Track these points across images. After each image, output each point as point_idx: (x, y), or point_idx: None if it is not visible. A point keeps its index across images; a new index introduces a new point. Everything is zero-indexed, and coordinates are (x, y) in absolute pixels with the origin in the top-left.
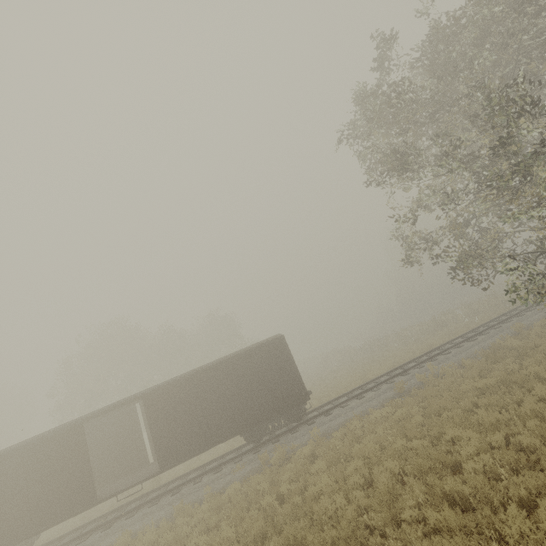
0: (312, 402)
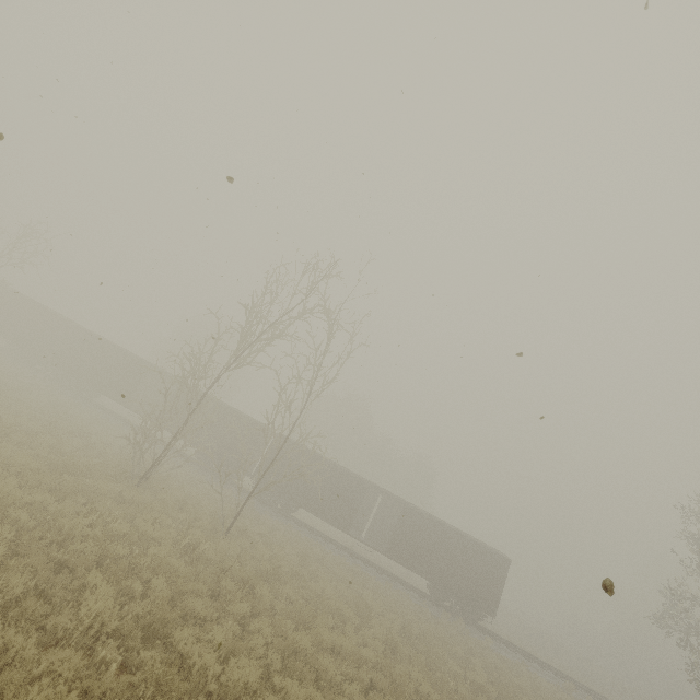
0: None
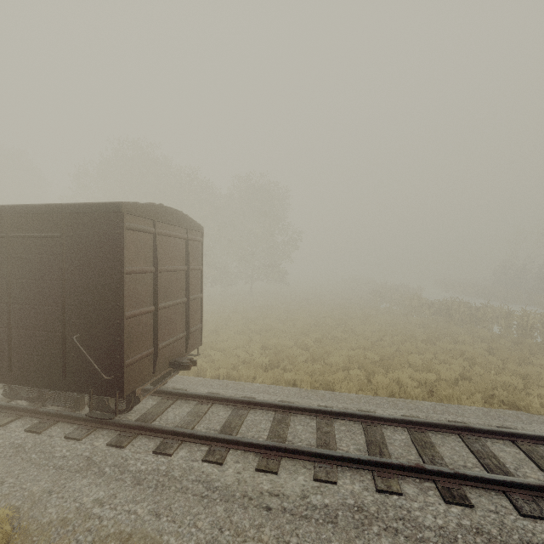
0: (256, 359)
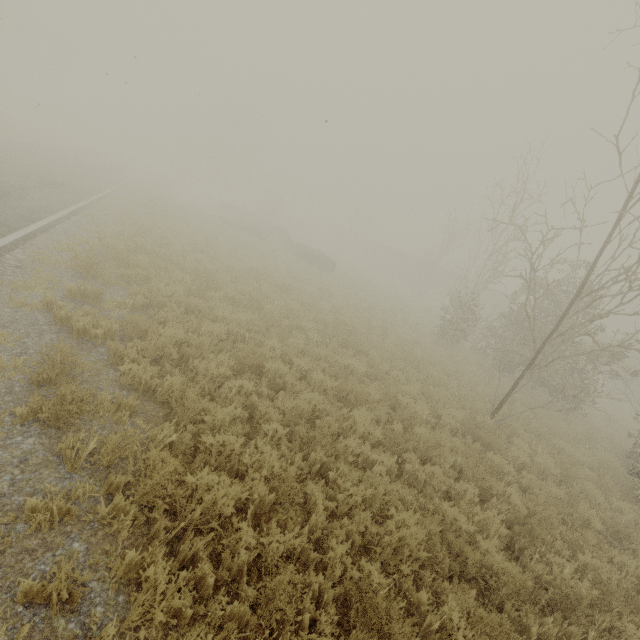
0: None
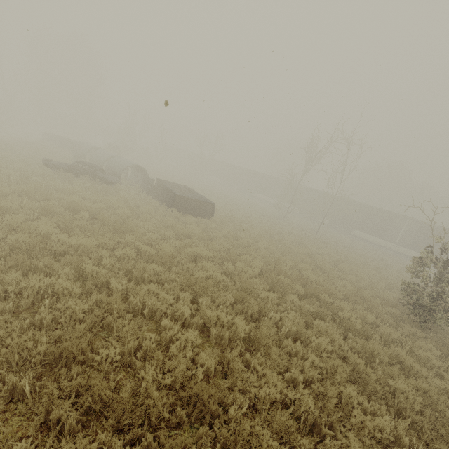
0: None
